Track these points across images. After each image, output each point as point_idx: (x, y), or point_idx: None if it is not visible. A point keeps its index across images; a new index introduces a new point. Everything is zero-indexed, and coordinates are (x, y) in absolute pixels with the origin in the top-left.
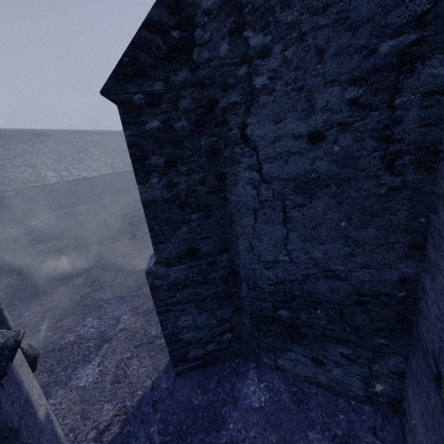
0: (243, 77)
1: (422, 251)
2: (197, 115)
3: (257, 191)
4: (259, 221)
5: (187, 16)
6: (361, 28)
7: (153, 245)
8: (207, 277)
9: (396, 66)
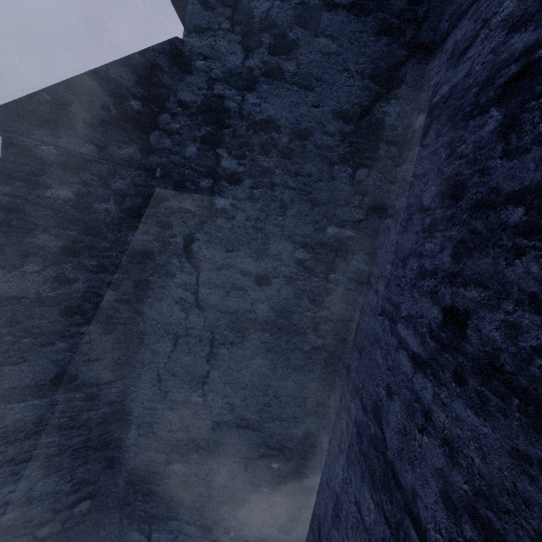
0: (205, 190)
1: (326, 408)
2: (134, 203)
3: (185, 315)
4: (179, 350)
5: (157, 95)
6: (319, 207)
7: None
8: (78, 417)
9: (336, 248)
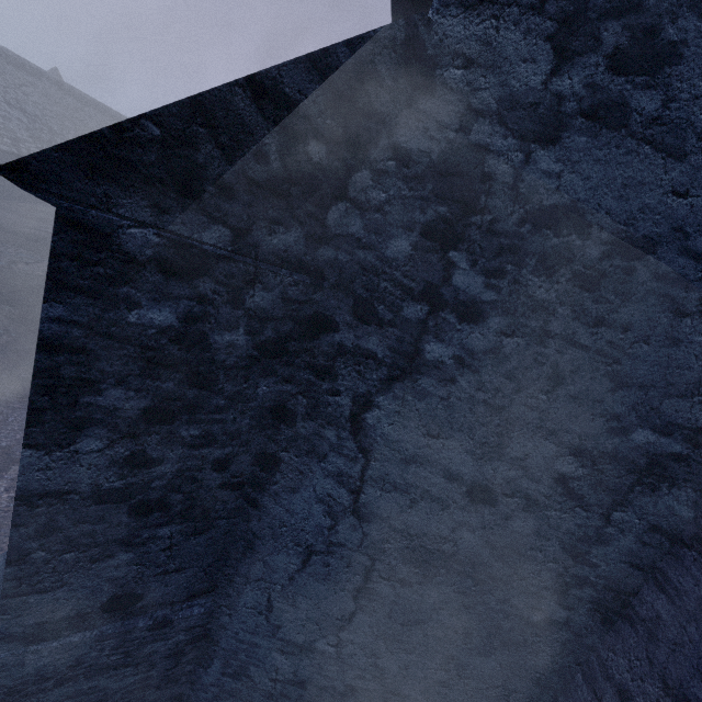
0: (411, 322)
1: None
2: (277, 332)
3: (331, 522)
4: (310, 572)
5: (359, 133)
6: (627, 389)
7: (5, 597)
8: (137, 652)
9: (640, 470)
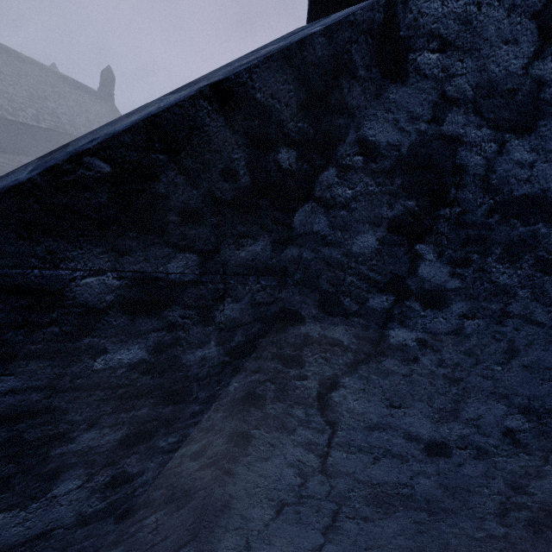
0: (376, 312)
1: None
2: (246, 334)
3: (301, 481)
4: (283, 519)
5: (329, 132)
6: None
7: None
8: None
9: None
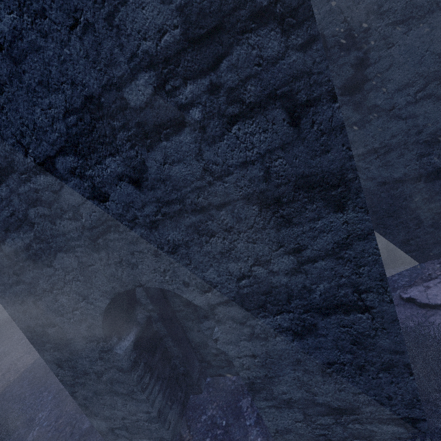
0: None
1: None
2: None
3: None
4: None
5: None
6: None
7: None
8: None
9: None
